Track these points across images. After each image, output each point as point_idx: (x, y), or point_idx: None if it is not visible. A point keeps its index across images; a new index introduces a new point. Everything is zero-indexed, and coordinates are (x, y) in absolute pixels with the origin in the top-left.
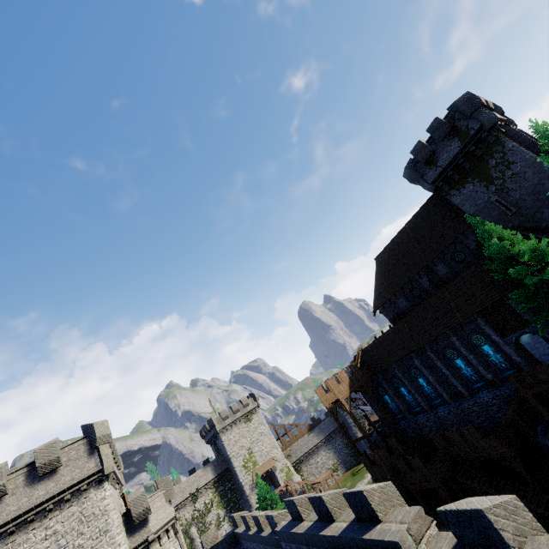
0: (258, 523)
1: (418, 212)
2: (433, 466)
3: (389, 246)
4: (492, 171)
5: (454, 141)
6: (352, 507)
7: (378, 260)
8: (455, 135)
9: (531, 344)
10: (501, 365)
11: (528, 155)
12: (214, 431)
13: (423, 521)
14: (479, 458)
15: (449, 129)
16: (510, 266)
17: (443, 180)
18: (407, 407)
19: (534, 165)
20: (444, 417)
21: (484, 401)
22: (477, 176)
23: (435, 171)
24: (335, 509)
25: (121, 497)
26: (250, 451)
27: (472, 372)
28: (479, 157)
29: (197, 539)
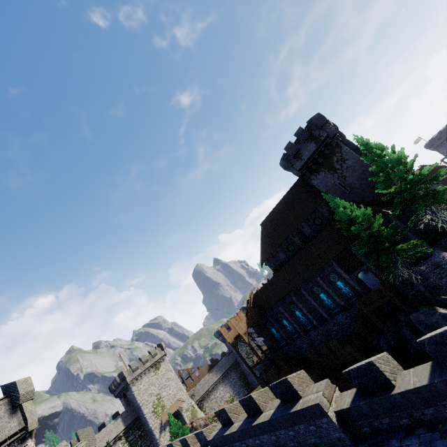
0: (186, 444)
1: (289, 190)
2: (310, 376)
3: (270, 215)
4: (335, 165)
5: (311, 144)
6: (278, 394)
7: (263, 225)
8: (312, 140)
9: (363, 280)
10: (349, 295)
11: (355, 155)
12: (124, 384)
13: (330, 387)
14: (341, 363)
15: (309, 136)
16: (352, 225)
17: (306, 169)
18: (288, 335)
19: (359, 162)
20: (315, 338)
21: (340, 321)
22: (326, 167)
23: (300, 163)
24: (262, 403)
25: None
26: (159, 397)
27: (331, 302)
28: (327, 155)
29: None
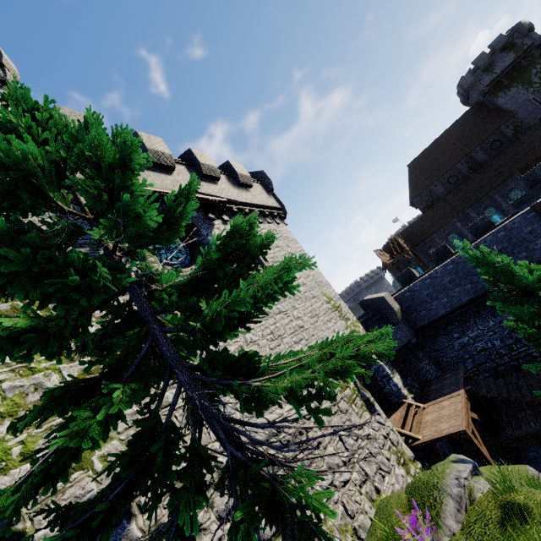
0: (444, 251)
1: (455, 122)
2: None
3: (424, 152)
4: (533, 78)
5: (510, 54)
6: None
7: (411, 165)
8: (511, 50)
9: None
10: None
11: None
12: None
13: None
14: None
15: (509, 44)
16: None
17: (494, 86)
18: None
19: None
20: None
21: None
22: (521, 81)
23: (490, 77)
24: None
25: None
26: None
27: None
28: (525, 68)
29: None
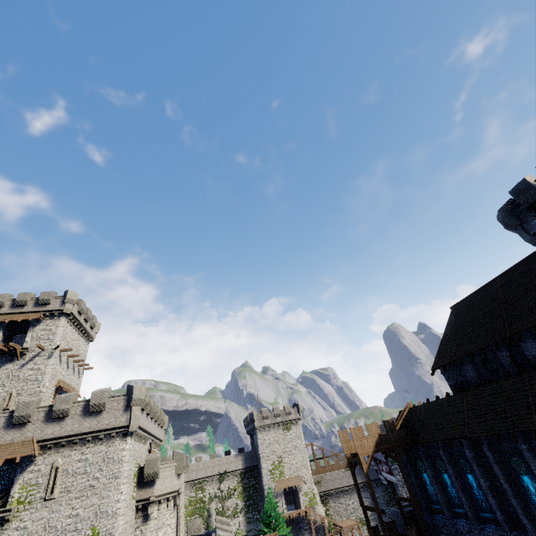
0: None
1: (516, 265)
2: None
3: (471, 298)
4: None
5: None
6: None
7: (454, 310)
8: None
9: None
10: None
11: None
12: (252, 426)
13: None
14: None
15: None
16: None
17: None
18: (447, 501)
19: None
20: None
21: None
22: None
23: None
24: None
25: (149, 451)
26: (280, 460)
27: None
28: None
29: (213, 517)
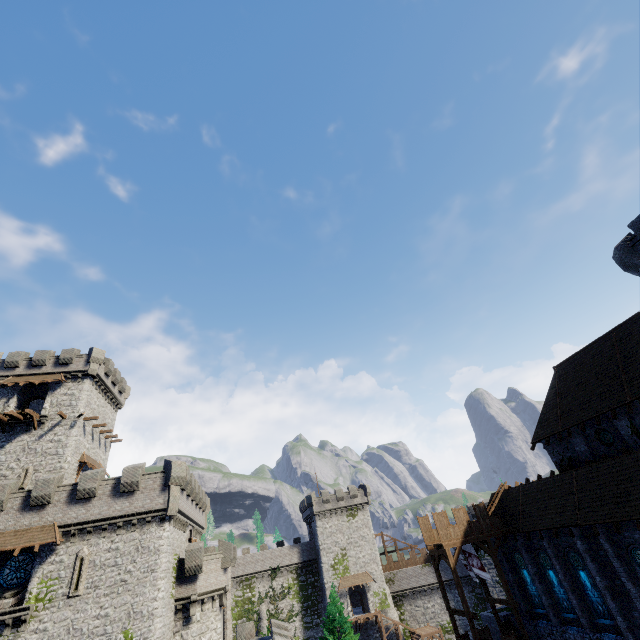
0: None
1: (637, 314)
2: None
3: (579, 355)
4: None
5: None
6: None
7: (558, 370)
8: None
9: None
10: None
11: None
12: (310, 511)
13: None
14: None
15: None
16: None
17: None
18: (553, 604)
19: None
20: None
21: None
22: None
23: None
24: None
25: (189, 540)
26: (344, 552)
27: None
28: None
29: (264, 621)
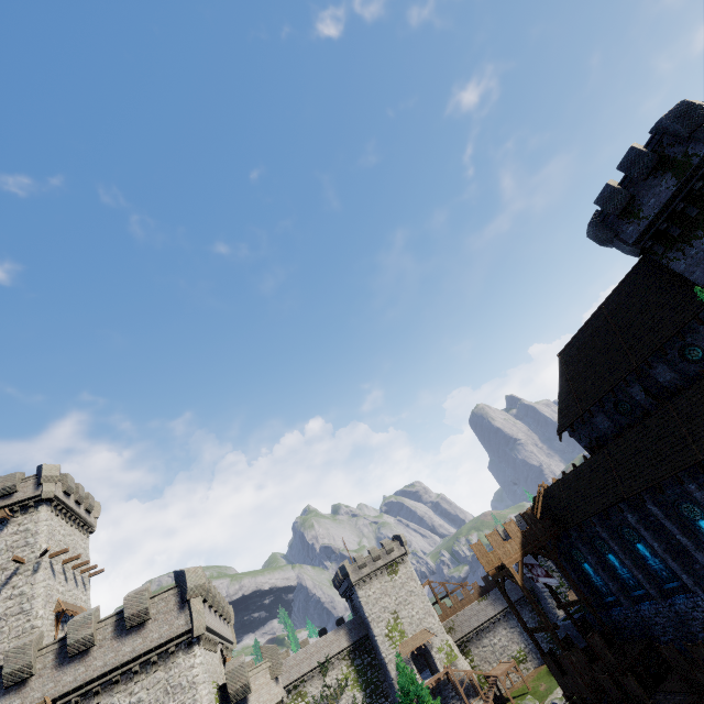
0: None
1: (619, 285)
2: (668, 695)
3: (578, 337)
4: None
5: (665, 179)
6: None
7: (562, 357)
8: (665, 170)
9: None
10: None
11: None
12: (347, 583)
13: None
14: None
15: (655, 162)
16: None
17: (654, 237)
18: (620, 587)
19: None
20: (686, 613)
21: None
22: None
23: (637, 226)
24: None
25: (223, 661)
26: (396, 616)
27: None
28: None
29: None
